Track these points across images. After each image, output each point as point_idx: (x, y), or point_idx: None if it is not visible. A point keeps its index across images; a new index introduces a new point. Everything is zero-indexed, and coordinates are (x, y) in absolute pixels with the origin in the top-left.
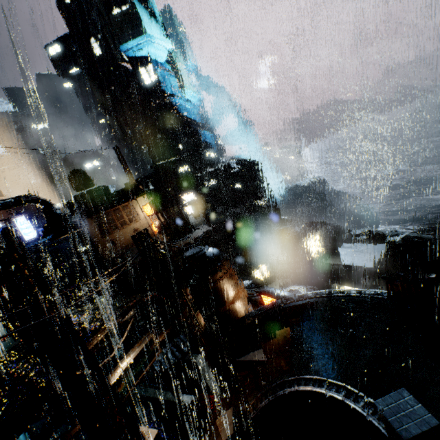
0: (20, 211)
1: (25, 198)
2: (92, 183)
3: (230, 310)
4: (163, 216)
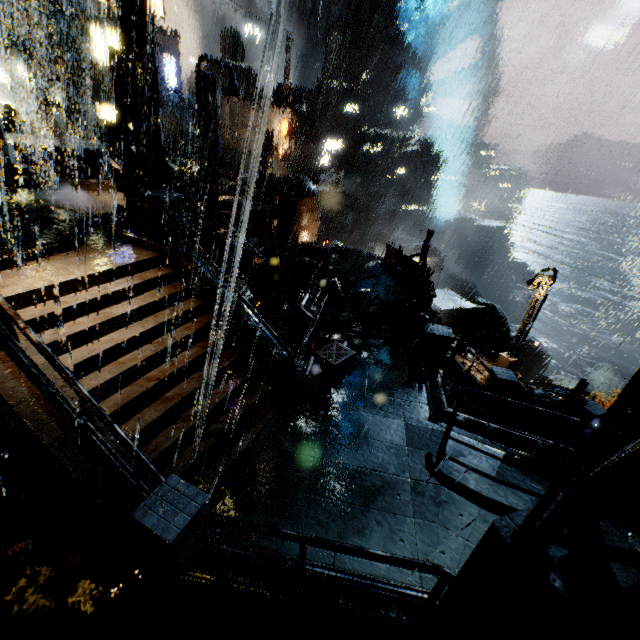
0: (163, 46)
1: (225, 63)
2: (243, 57)
3: (298, 231)
4: (296, 145)
